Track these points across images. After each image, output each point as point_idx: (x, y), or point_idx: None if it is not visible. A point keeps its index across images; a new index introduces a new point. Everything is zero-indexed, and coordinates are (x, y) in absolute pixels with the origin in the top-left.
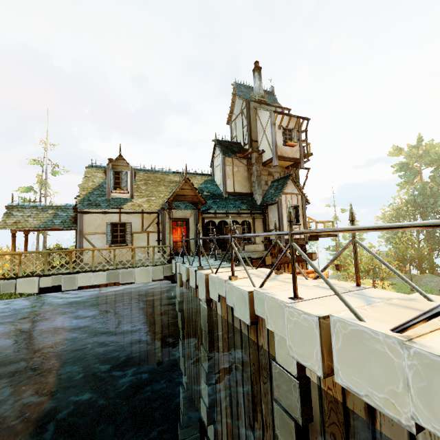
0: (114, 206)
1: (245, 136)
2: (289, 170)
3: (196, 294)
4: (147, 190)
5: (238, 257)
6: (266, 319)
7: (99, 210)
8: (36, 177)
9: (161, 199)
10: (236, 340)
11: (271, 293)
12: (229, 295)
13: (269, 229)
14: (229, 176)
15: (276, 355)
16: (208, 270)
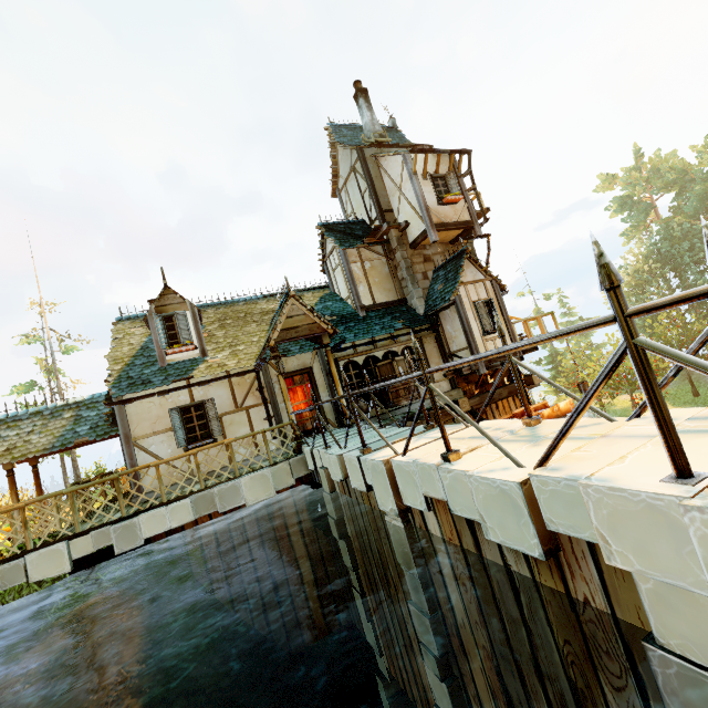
0: (176, 377)
1: (368, 207)
2: (456, 246)
3: (369, 502)
4: (227, 336)
5: (413, 412)
6: (601, 544)
7: (151, 391)
8: (36, 363)
9: (255, 346)
10: (497, 589)
11: (597, 478)
12: (455, 496)
13: (451, 351)
14: (359, 279)
15: (653, 630)
16: (384, 451)
